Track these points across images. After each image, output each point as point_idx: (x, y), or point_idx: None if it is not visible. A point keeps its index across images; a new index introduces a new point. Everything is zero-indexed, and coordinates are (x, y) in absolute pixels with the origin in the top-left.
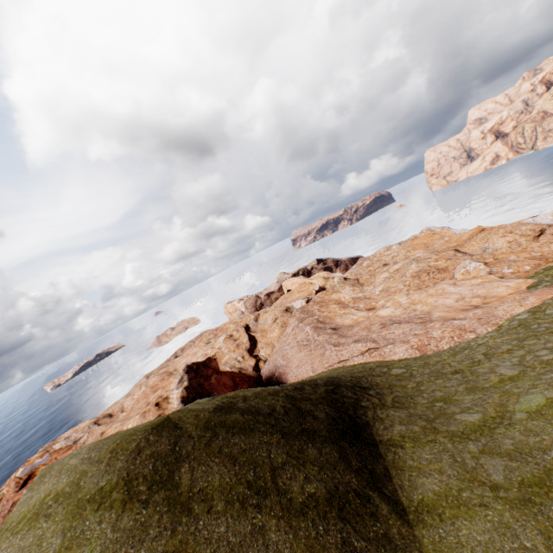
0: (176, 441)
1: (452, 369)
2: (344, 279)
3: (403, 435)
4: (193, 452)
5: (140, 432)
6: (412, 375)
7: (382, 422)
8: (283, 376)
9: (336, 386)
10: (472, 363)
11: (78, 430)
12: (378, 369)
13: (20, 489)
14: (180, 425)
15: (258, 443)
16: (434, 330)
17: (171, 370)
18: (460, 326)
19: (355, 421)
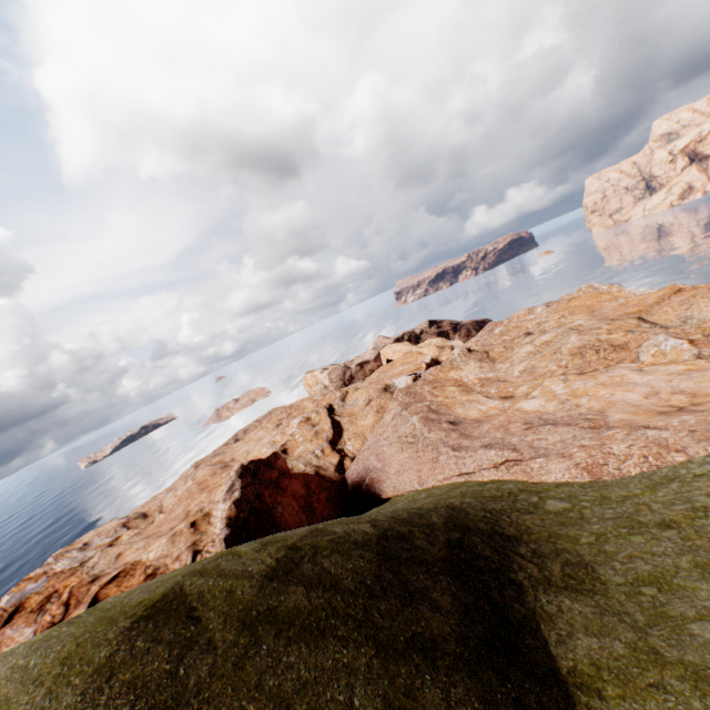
0: (183, 653)
1: (656, 517)
2: (468, 351)
3: (595, 661)
4: (211, 683)
5: (126, 623)
6: (584, 517)
7: (551, 621)
8: (377, 484)
9: (464, 532)
10: (692, 510)
11: (101, 534)
12: (522, 496)
13: (2, 626)
14: (197, 612)
15: (332, 668)
16: (614, 442)
17: (227, 459)
18: (660, 440)
19: (503, 615)
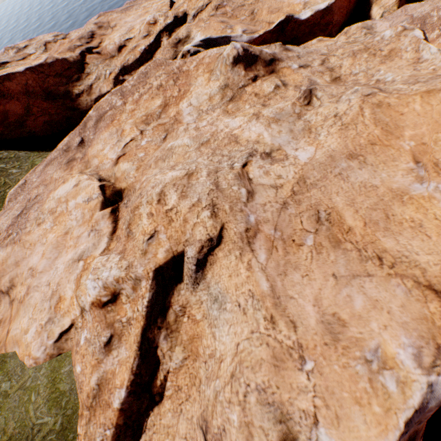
0: None
1: None
2: (234, 61)
3: None
4: None
5: None
6: None
7: None
8: None
9: None
10: None
11: (37, 43)
12: None
13: None
14: None
15: None
16: None
17: (112, 24)
18: None
19: None
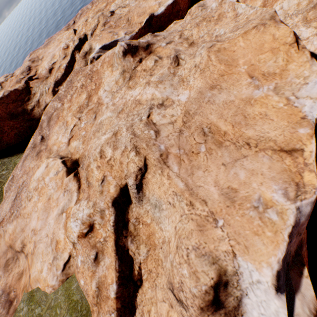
0: None
1: None
2: (124, 54)
3: None
4: None
5: None
6: None
7: None
8: None
9: None
10: None
11: None
12: None
13: None
14: None
15: None
16: None
17: (41, 57)
18: None
19: None
